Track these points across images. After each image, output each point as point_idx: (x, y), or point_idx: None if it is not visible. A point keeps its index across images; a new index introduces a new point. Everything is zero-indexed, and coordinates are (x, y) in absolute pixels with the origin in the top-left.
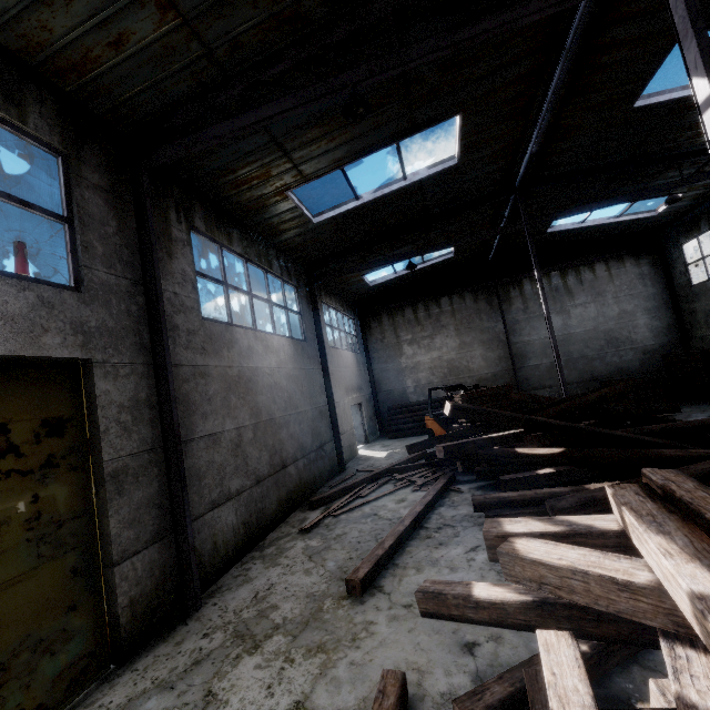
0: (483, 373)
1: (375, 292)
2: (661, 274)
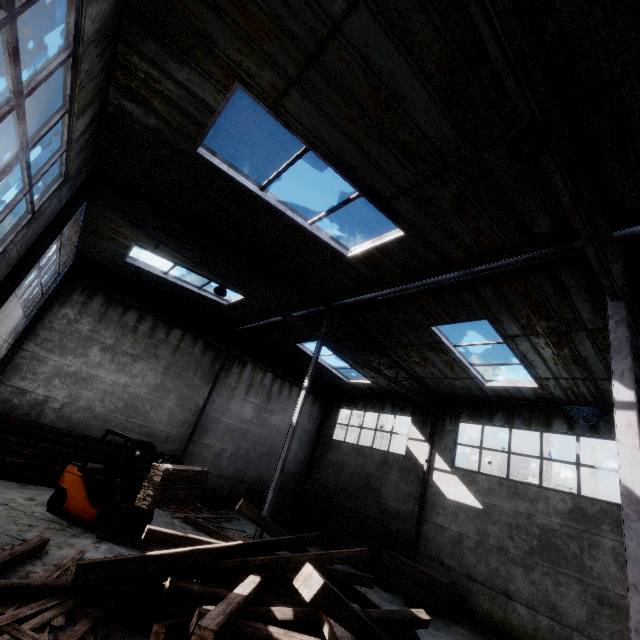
0: (158, 428)
1: (118, 268)
2: (320, 419)
